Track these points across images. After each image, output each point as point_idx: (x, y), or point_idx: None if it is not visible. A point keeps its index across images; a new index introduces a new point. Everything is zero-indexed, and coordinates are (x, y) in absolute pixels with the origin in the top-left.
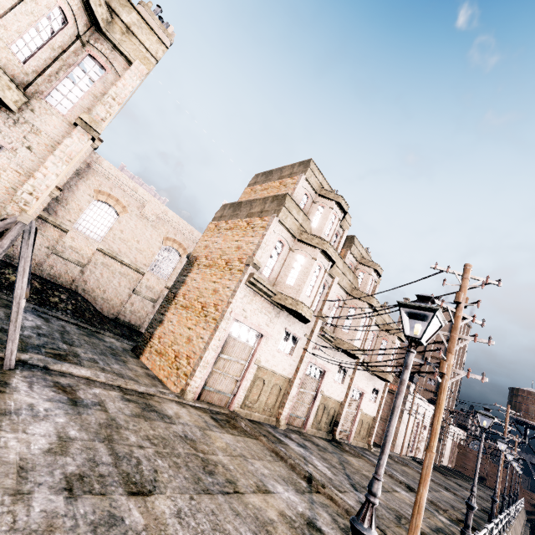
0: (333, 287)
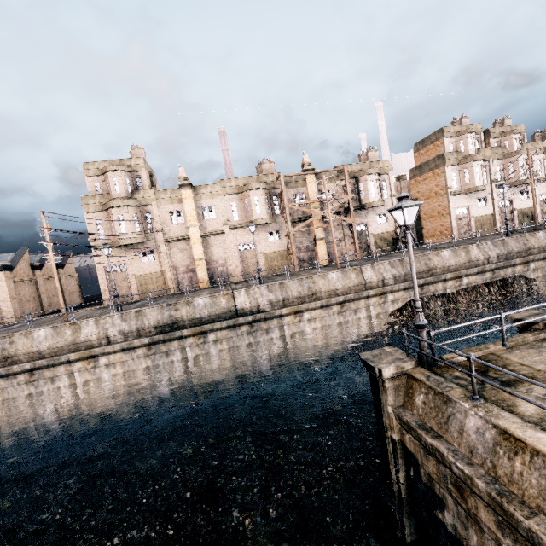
0: (490, 165)
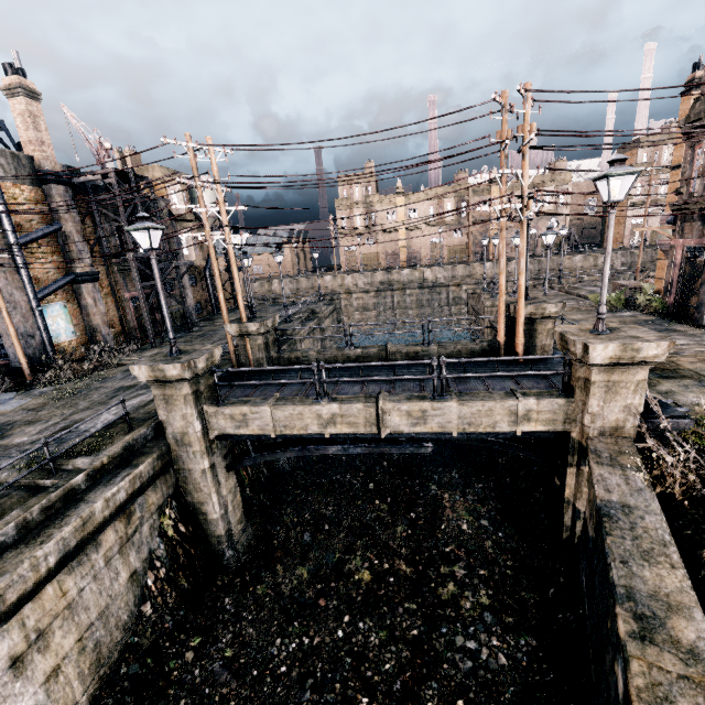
0: None
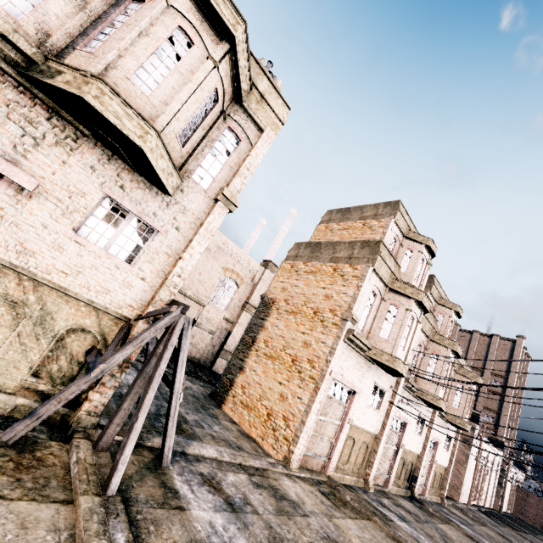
0: (417, 333)
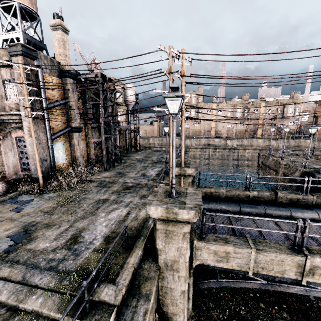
0: None
